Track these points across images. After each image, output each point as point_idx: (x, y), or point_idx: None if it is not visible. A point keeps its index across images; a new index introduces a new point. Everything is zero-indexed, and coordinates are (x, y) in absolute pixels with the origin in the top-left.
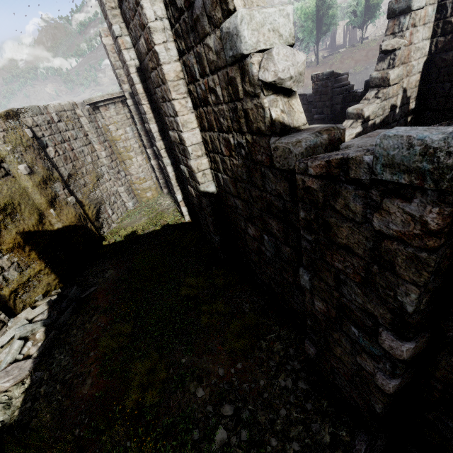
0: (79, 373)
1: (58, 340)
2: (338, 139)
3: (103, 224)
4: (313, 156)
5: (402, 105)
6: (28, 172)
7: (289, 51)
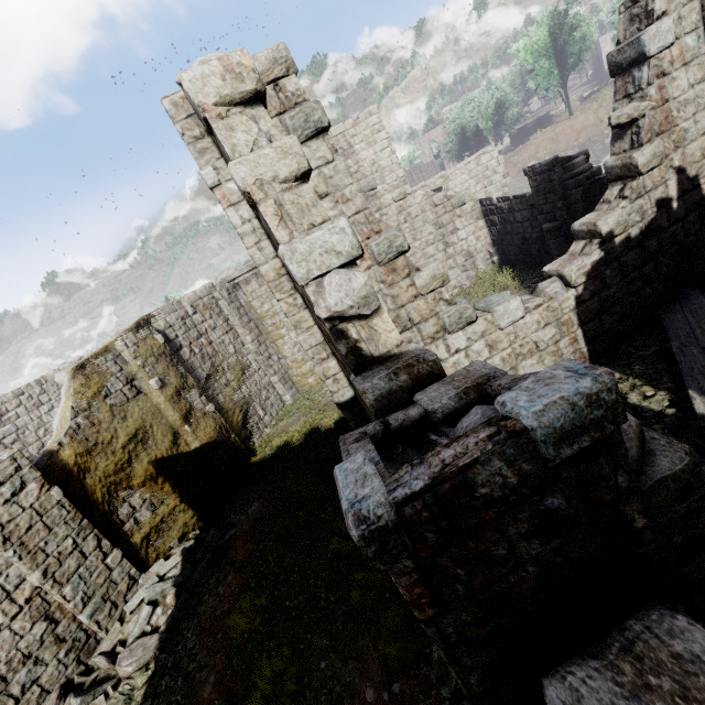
0: (203, 663)
1: (188, 608)
2: (429, 374)
3: (253, 431)
4: (392, 404)
5: (683, 193)
6: (159, 386)
7: (343, 277)
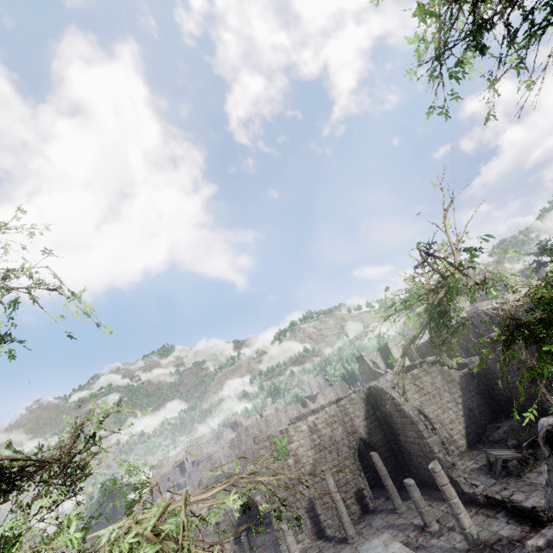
0: None
1: None
2: None
3: None
4: None
5: None
6: None
7: None
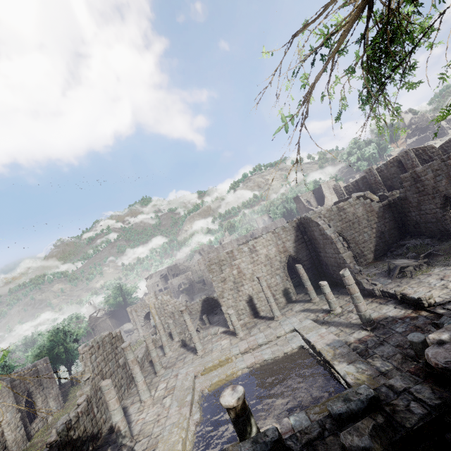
0: None
1: None
2: None
3: None
4: None
5: None
6: None
7: None
